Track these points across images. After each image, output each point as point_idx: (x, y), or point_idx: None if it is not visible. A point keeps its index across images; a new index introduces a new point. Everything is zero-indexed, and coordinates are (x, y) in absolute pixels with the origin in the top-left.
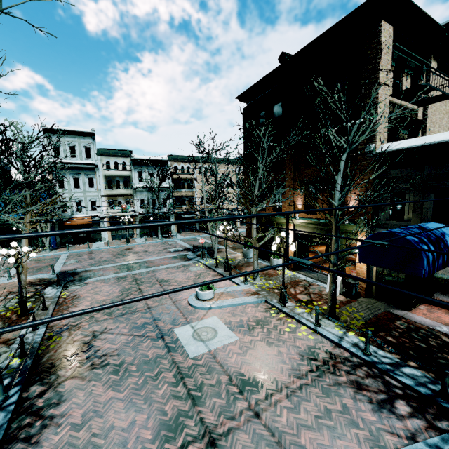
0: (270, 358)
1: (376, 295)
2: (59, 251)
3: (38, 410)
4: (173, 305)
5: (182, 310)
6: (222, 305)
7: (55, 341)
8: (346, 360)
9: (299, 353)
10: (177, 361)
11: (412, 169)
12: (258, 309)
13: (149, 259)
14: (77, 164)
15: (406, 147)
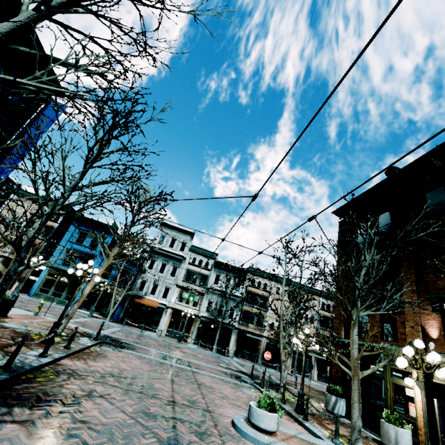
0: None
1: None
2: (116, 324)
3: None
4: (208, 415)
5: (219, 427)
6: None
7: (47, 376)
8: None
9: None
10: None
11: None
12: None
13: (195, 362)
14: (171, 253)
15: None
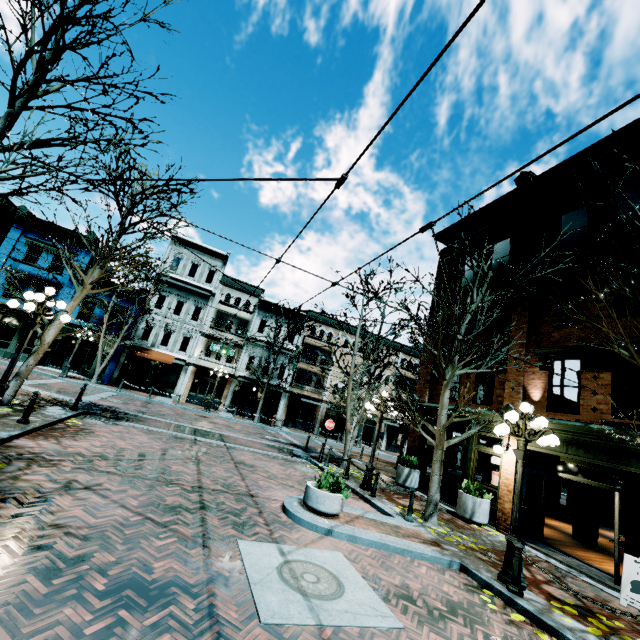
0: None
1: None
2: (107, 387)
3: None
4: (250, 500)
5: (265, 514)
6: (358, 536)
7: None
8: None
9: None
10: (222, 617)
11: None
12: (445, 577)
13: (230, 435)
14: (191, 285)
15: None
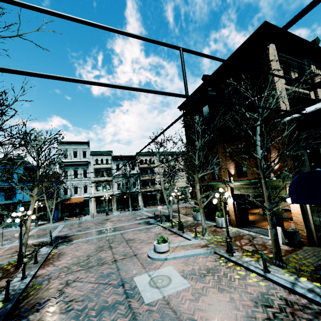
0: (223, 305)
1: (319, 243)
2: (58, 223)
3: None
4: (135, 258)
5: (141, 261)
6: (176, 256)
7: (35, 288)
8: (305, 308)
9: (252, 300)
10: (133, 307)
11: (318, 128)
12: (208, 259)
13: (121, 225)
14: (77, 162)
15: (308, 112)
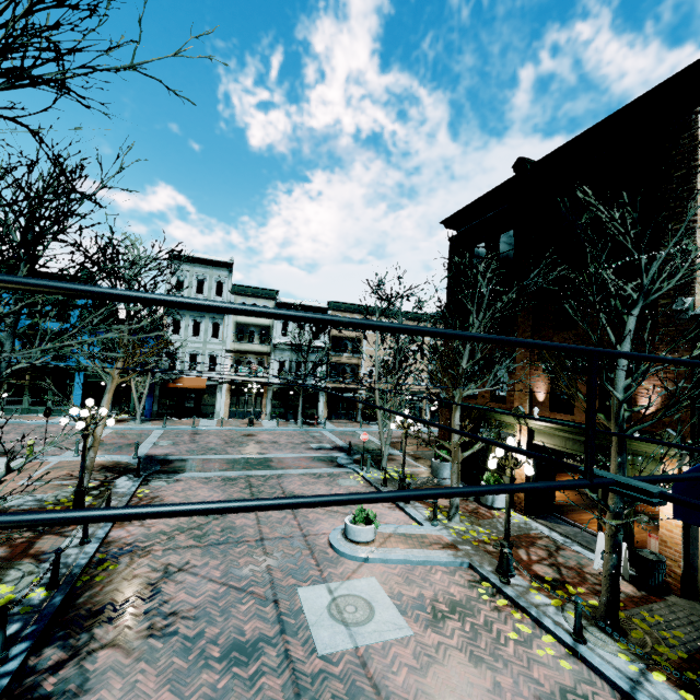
0: (476, 695)
1: None
2: (152, 424)
3: (41, 699)
4: (303, 542)
5: (316, 554)
6: (388, 558)
7: (106, 569)
8: None
9: (539, 698)
10: (294, 657)
11: None
12: (455, 578)
13: (278, 456)
14: None
15: None
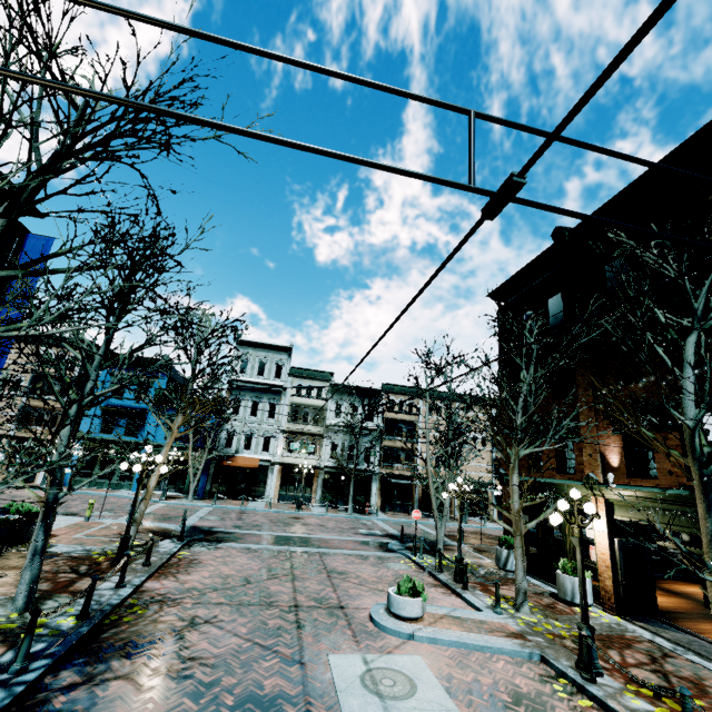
0: None
1: None
2: (203, 502)
3: None
4: (340, 613)
5: (353, 625)
6: (438, 637)
7: (135, 612)
8: None
9: None
10: None
11: None
12: (522, 669)
13: (323, 537)
14: (262, 384)
15: None
